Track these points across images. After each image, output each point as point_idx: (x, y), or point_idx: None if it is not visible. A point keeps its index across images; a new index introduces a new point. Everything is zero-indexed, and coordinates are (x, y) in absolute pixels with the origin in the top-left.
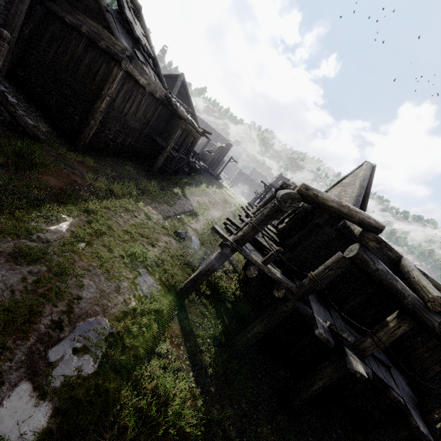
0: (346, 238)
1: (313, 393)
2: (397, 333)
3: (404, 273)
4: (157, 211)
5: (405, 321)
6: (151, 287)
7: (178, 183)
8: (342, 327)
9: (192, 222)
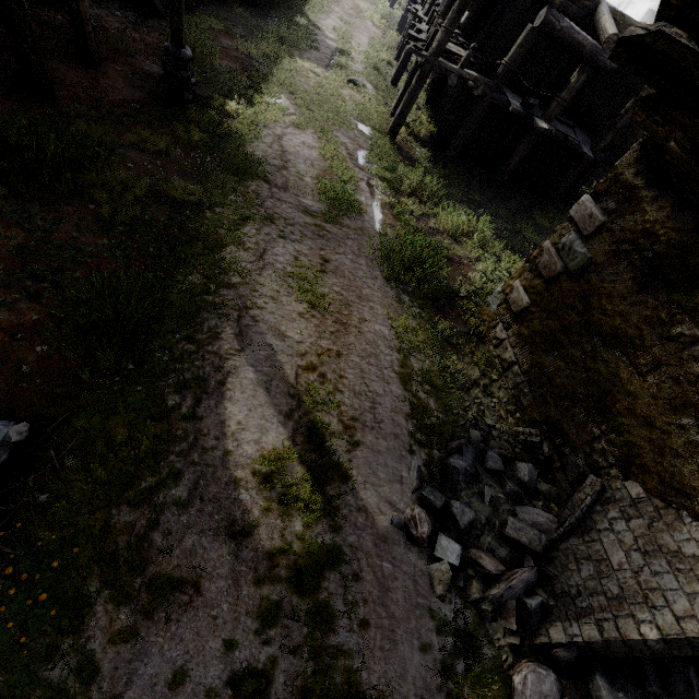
0: (541, 4)
1: (512, 169)
2: (577, 86)
3: (596, 23)
4: (315, 64)
5: (584, 72)
6: (371, 133)
7: (291, 7)
8: (534, 107)
9: (351, 65)
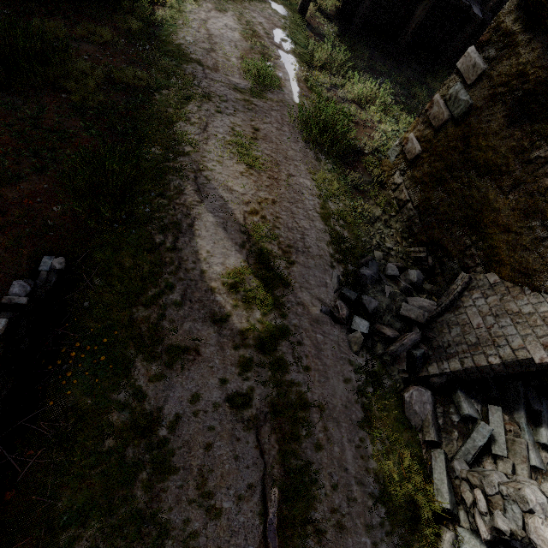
0: None
1: (409, 36)
2: None
3: None
4: None
5: None
6: (283, 11)
7: None
8: None
9: None
